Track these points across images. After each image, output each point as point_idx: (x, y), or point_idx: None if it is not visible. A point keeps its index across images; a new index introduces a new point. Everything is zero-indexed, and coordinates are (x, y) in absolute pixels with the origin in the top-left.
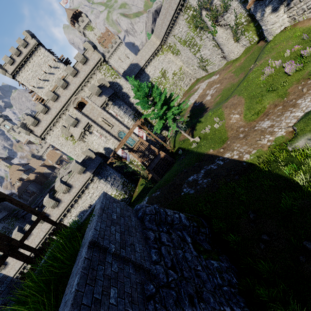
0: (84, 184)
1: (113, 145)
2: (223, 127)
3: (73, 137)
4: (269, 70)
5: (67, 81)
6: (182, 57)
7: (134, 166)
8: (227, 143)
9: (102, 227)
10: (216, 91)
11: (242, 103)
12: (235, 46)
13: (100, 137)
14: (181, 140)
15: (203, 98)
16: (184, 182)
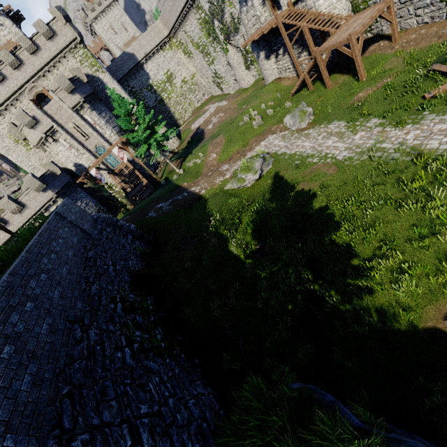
0: (43, 205)
1: (88, 162)
2: (203, 163)
3: (27, 141)
4: (246, 118)
5: (20, 59)
6: (196, 62)
7: (114, 192)
8: (199, 178)
9: (64, 211)
10: (219, 121)
11: (221, 144)
12: (246, 74)
13: (70, 149)
14: (170, 169)
15: (207, 126)
16: (152, 209)
